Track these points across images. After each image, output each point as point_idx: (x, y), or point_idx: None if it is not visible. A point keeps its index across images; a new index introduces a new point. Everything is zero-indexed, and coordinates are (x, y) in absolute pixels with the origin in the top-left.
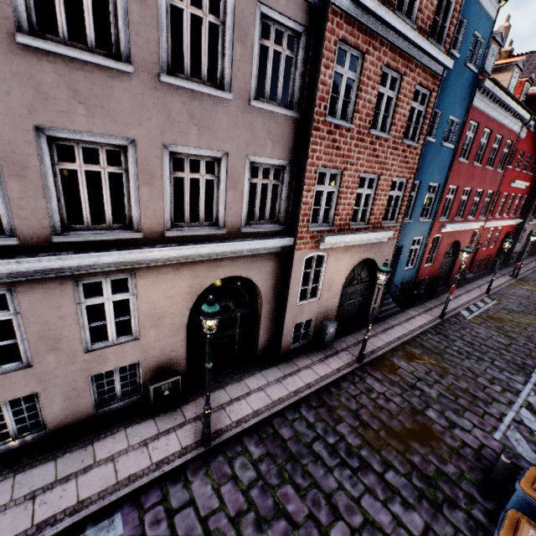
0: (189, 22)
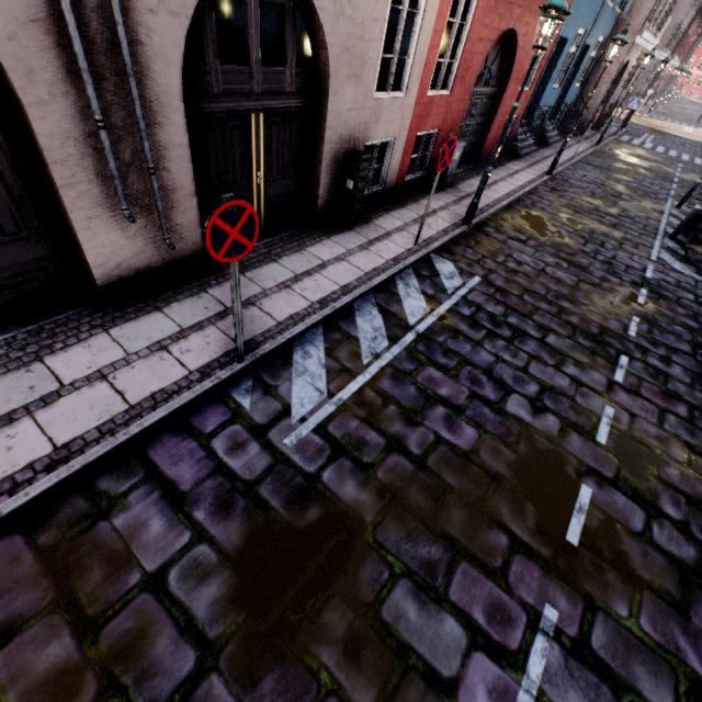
0: None
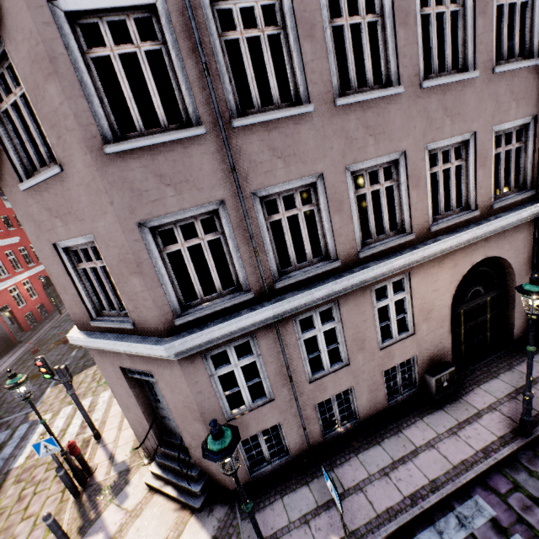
0: (435, 22)
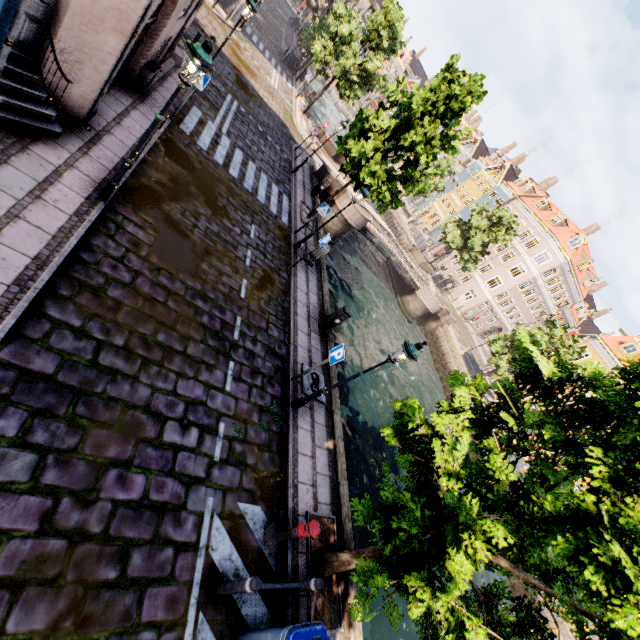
0: None
